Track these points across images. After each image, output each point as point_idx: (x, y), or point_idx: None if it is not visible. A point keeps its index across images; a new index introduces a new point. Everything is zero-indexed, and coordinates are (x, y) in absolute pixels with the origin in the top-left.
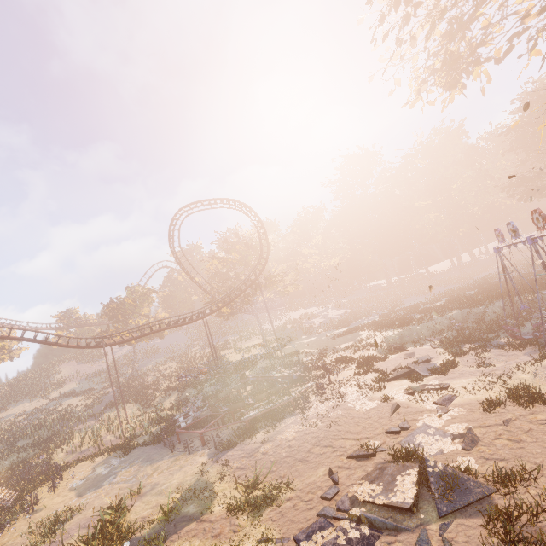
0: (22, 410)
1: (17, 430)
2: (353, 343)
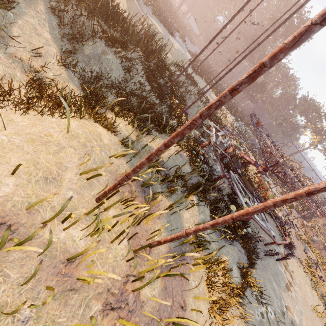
0: None
1: None
2: None
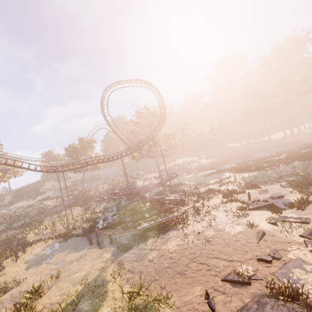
0: (22, 205)
1: (15, 216)
2: (219, 180)
